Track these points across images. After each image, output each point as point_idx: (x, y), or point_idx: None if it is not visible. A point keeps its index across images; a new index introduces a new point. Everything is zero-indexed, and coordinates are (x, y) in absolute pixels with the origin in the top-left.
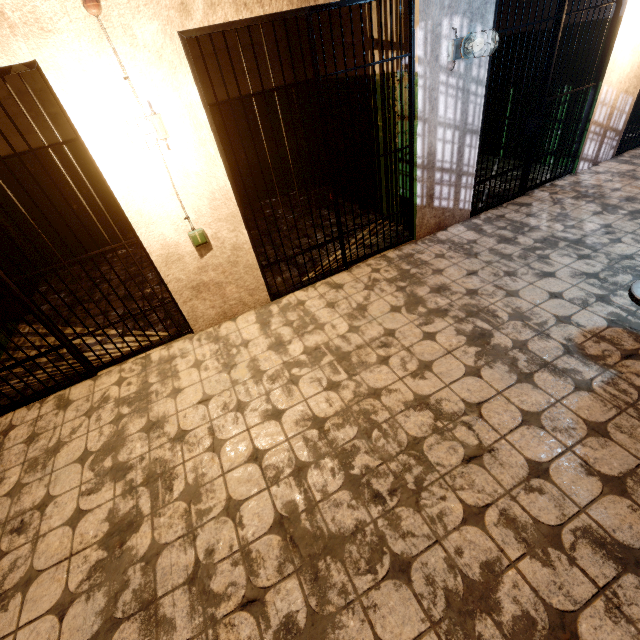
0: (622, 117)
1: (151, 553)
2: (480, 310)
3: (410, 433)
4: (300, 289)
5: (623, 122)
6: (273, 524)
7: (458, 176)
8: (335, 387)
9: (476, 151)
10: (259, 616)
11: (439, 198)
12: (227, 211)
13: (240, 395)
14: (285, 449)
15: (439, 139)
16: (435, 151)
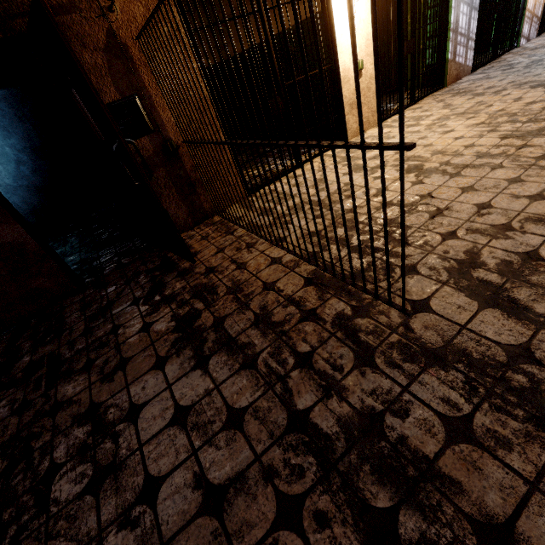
0: (540, 8)
1: (444, 164)
2: (525, 83)
3: (539, 107)
4: (393, 116)
5: (540, 11)
6: (501, 139)
7: (467, 40)
8: (473, 118)
9: (476, 23)
10: (532, 147)
11: (458, 55)
12: (371, 49)
13: (415, 137)
14: (473, 132)
15: (461, 12)
16: (458, 20)
